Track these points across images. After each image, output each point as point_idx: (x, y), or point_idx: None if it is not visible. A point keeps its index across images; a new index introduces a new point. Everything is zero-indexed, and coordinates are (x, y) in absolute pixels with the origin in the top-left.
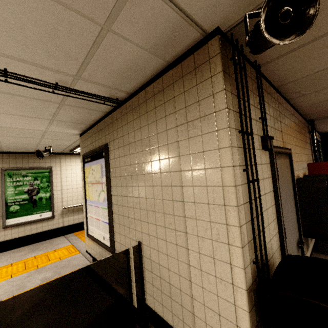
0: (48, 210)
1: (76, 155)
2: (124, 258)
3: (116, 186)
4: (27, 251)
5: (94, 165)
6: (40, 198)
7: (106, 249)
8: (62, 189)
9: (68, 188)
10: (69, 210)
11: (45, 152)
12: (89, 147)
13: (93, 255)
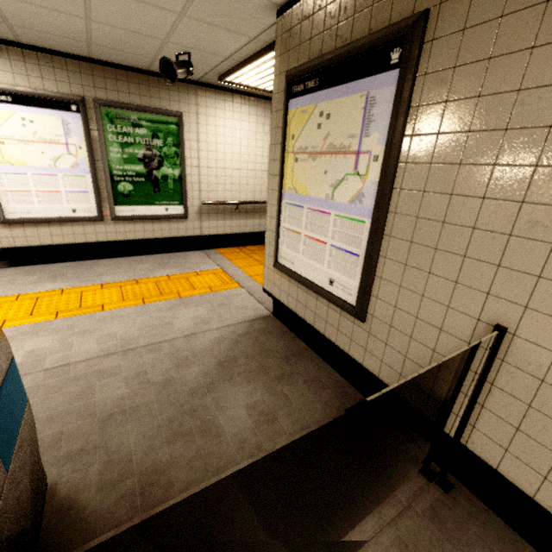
0: (178, 203)
1: (226, 92)
2: (402, 338)
3: (427, 163)
4: (153, 264)
5: (333, 101)
6: (164, 176)
7: (341, 306)
8: (199, 166)
9: (210, 165)
10: (211, 209)
11: (178, 67)
12: (319, 43)
13: (283, 302)
